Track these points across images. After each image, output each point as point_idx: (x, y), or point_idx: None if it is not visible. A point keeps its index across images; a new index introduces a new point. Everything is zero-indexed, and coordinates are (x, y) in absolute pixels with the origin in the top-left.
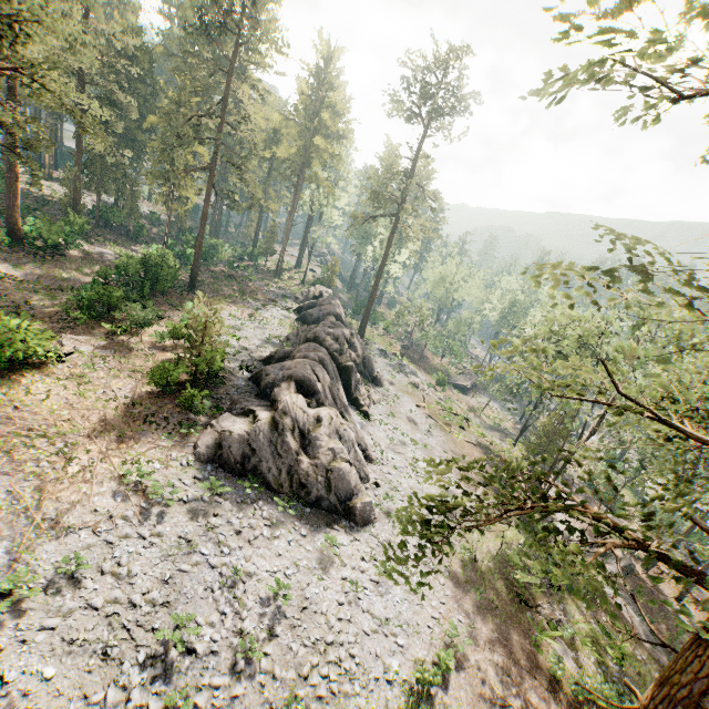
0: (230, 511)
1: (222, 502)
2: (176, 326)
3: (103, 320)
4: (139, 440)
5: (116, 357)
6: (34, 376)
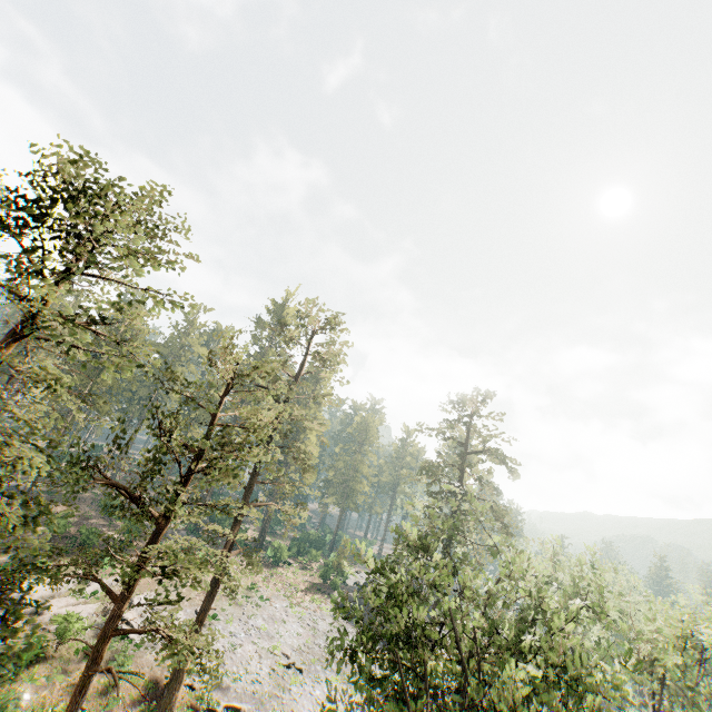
0: (348, 626)
1: (345, 622)
2: (327, 561)
3: (296, 558)
4: (316, 594)
5: (305, 569)
6: (281, 569)
